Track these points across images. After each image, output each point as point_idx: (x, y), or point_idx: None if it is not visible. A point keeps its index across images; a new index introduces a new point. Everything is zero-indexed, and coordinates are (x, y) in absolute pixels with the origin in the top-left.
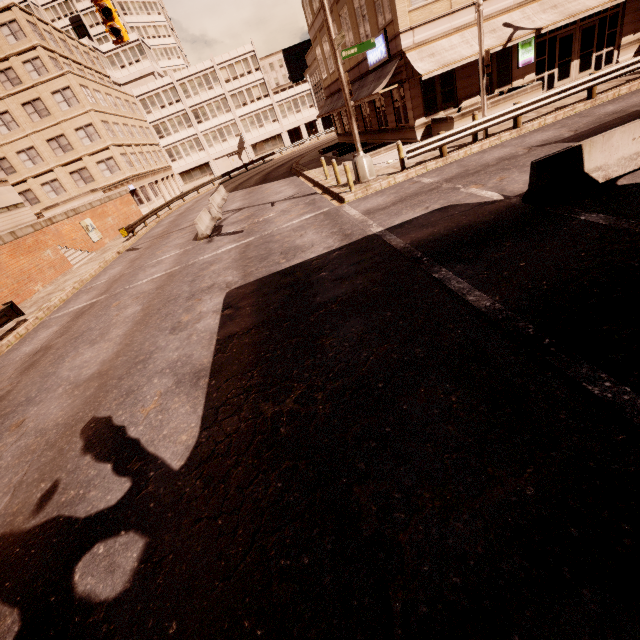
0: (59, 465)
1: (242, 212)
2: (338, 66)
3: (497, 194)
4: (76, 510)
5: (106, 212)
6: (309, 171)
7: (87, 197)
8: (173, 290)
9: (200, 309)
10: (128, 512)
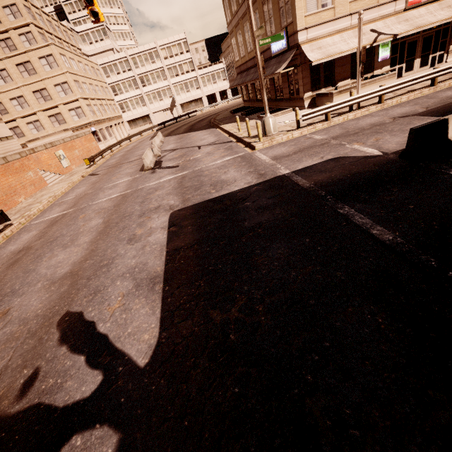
0: (39, 353)
1: (176, 152)
2: (256, 51)
3: (376, 150)
4: (55, 399)
5: (74, 146)
6: (224, 125)
7: (60, 134)
8: (127, 208)
9: (150, 225)
10: (101, 405)
